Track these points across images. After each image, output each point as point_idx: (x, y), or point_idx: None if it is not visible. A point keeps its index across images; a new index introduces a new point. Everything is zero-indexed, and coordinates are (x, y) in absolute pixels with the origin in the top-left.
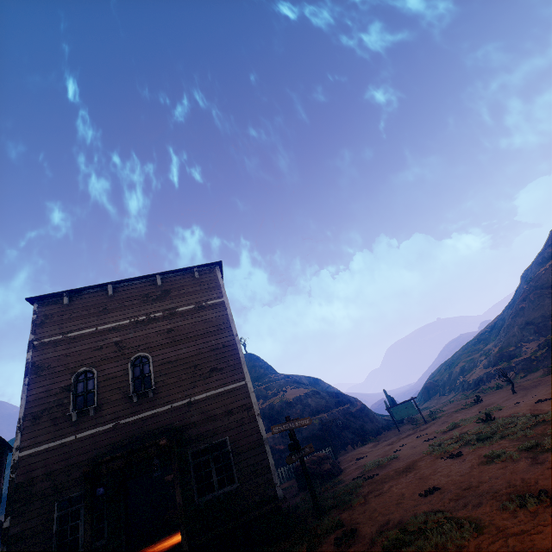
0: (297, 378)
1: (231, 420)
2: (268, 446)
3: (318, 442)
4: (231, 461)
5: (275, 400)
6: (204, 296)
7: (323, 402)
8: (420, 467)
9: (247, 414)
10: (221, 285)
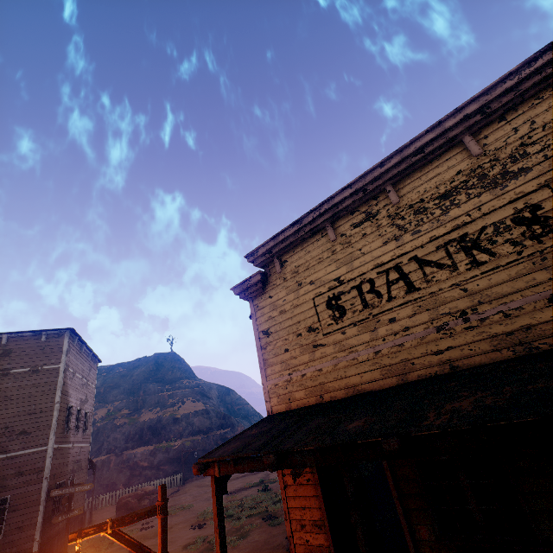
0: (207, 388)
1: (20, 480)
2: (43, 506)
3: (180, 465)
4: (5, 516)
5: (167, 413)
6: (43, 360)
7: (207, 422)
8: (174, 530)
9: (37, 476)
10: (63, 351)
